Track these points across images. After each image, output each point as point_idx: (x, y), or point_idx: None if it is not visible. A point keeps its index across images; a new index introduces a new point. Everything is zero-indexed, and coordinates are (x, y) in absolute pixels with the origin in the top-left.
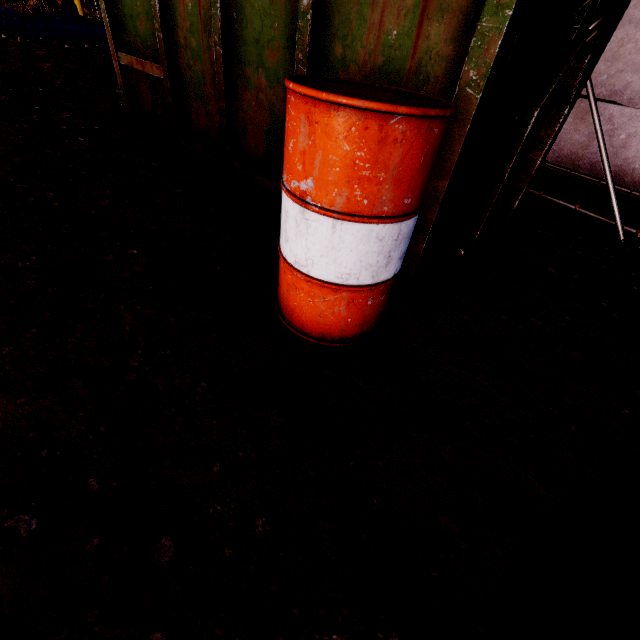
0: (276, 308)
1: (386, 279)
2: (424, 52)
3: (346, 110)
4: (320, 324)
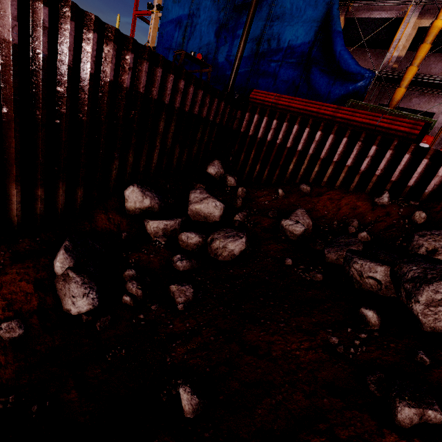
0: None
1: None
2: None
3: (431, 137)
4: None
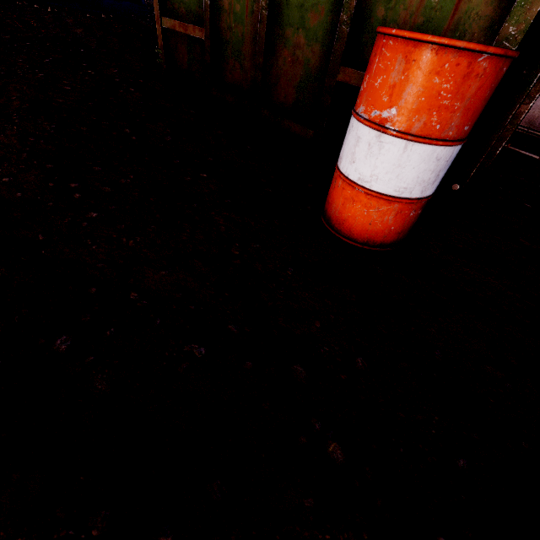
0: (323, 221)
1: (428, 195)
2: (464, 12)
3: (445, 49)
4: (368, 231)
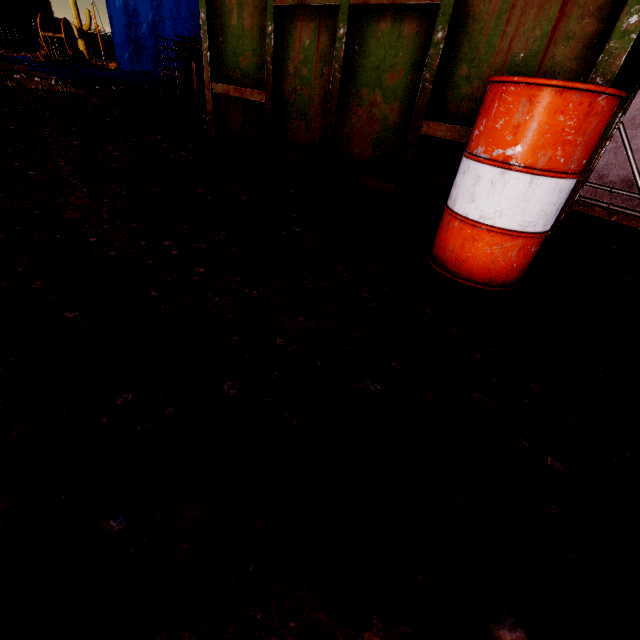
0: (435, 267)
1: (547, 230)
2: (549, 68)
3: (568, 92)
4: (490, 270)
